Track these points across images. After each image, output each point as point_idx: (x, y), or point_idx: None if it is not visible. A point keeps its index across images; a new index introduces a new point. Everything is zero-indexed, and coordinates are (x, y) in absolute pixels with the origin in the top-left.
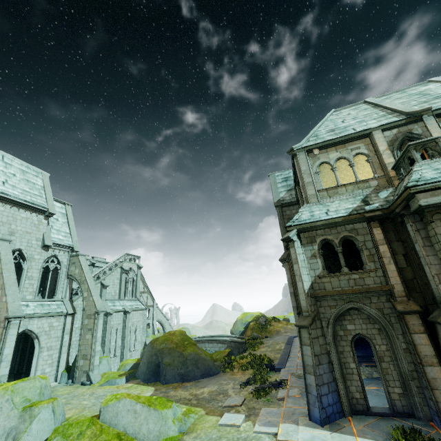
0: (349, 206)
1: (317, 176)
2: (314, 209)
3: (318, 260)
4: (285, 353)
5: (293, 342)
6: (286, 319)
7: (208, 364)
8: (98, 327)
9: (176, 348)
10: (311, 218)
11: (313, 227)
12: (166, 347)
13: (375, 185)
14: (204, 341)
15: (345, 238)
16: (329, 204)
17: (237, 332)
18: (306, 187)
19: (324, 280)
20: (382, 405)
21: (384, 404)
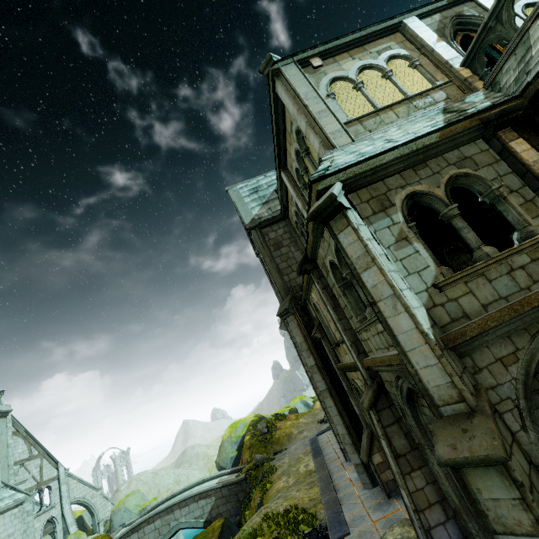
0: (429, 123)
1: (332, 102)
2: (356, 148)
3: (418, 247)
4: (326, 483)
5: (321, 447)
6: (293, 410)
7: None
8: None
9: None
10: (363, 155)
11: (377, 169)
12: None
13: (444, 98)
14: (171, 508)
15: (452, 184)
16: (380, 135)
17: (227, 462)
18: (320, 119)
19: (454, 291)
20: None
21: None
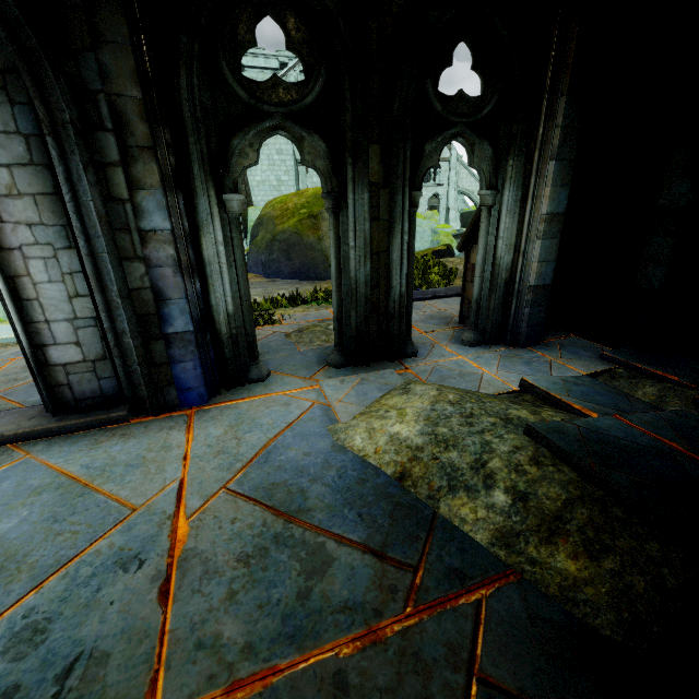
0: None
1: None
2: None
3: None
4: None
5: None
6: None
7: (314, 257)
8: None
9: (275, 217)
10: None
11: None
12: (267, 214)
13: None
14: None
15: None
16: None
17: None
18: None
19: None
20: None
21: None
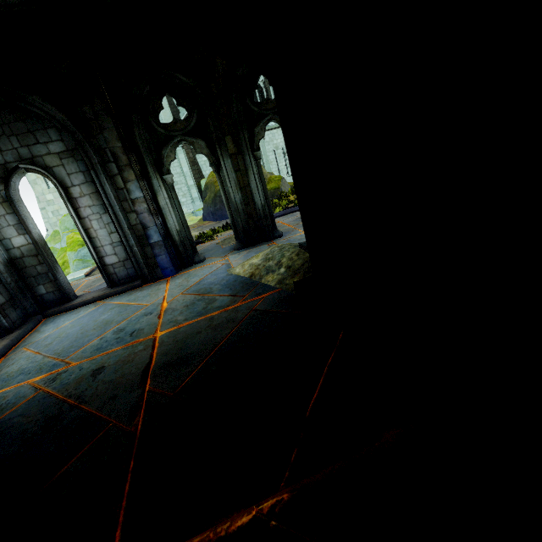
0: None
1: None
2: None
3: None
4: None
5: None
6: None
7: None
8: (181, 163)
9: (214, 182)
10: None
11: None
12: (209, 181)
13: None
14: None
15: None
16: None
17: None
18: None
19: None
20: (40, 345)
21: (42, 346)
